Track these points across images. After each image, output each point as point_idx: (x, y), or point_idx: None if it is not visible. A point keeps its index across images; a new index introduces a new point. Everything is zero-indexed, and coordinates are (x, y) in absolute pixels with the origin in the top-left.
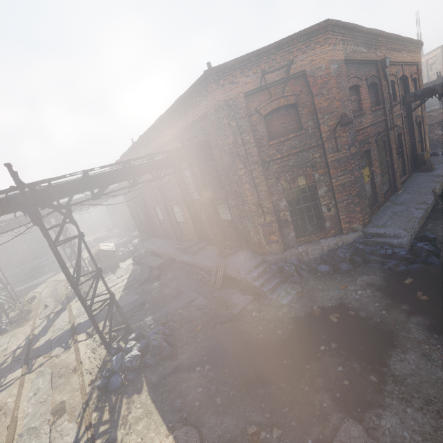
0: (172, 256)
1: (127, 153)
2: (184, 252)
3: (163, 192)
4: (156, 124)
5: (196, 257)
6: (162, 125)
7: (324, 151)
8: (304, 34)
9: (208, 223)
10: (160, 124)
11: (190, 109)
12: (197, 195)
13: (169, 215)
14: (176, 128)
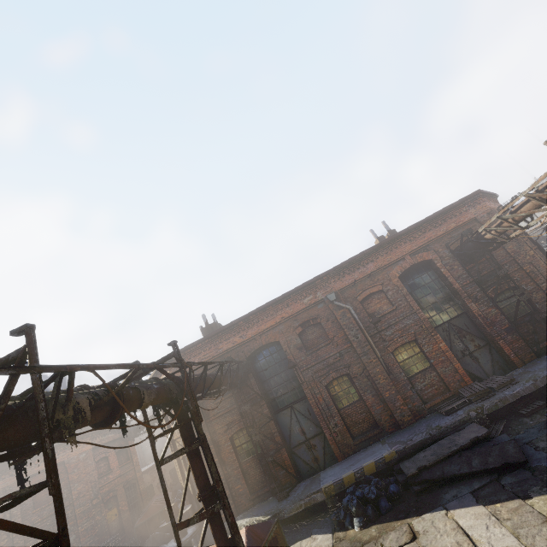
0: (470, 417)
1: (284, 296)
2: (488, 394)
3: (378, 331)
4: (392, 239)
5: (529, 377)
6: (398, 240)
7: (541, 252)
8: (496, 195)
9: (467, 353)
10: (396, 239)
11: (450, 218)
12: (441, 317)
13: (390, 371)
14: (423, 238)
